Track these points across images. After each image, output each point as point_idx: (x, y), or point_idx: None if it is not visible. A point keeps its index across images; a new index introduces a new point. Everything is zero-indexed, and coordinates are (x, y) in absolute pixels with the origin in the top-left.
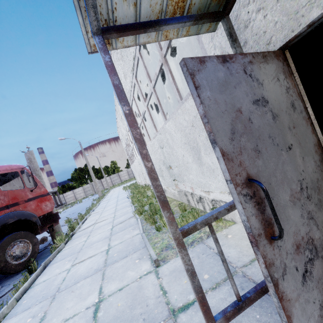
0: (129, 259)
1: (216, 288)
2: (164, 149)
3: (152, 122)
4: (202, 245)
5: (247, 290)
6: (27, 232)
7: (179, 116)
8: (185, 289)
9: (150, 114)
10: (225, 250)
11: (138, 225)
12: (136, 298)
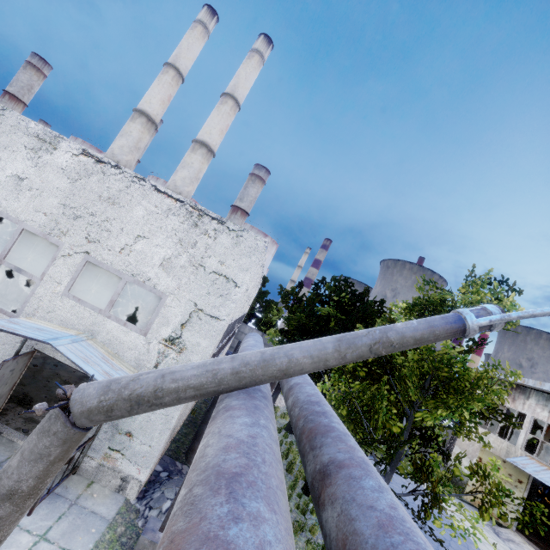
0: None
1: None
2: None
3: None
4: None
5: None
6: None
7: None
8: None
9: None
10: None
11: None
12: None
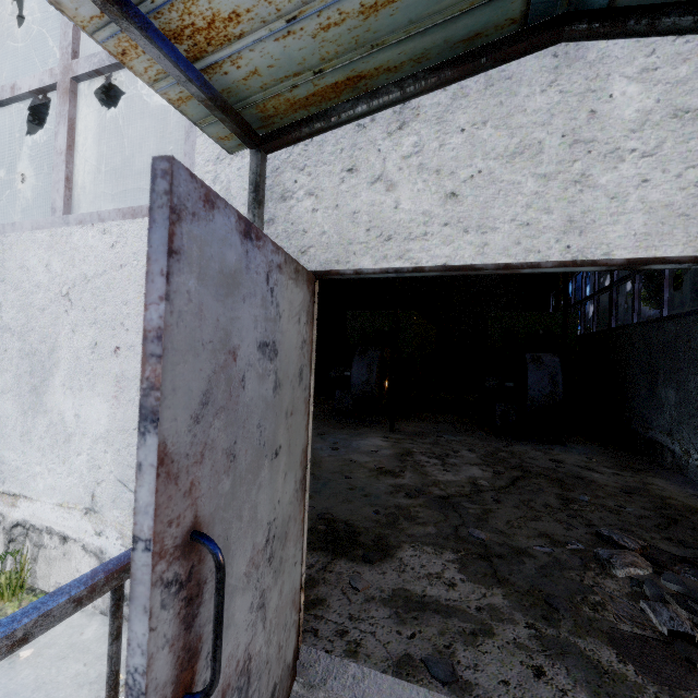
0: None
1: None
2: None
3: None
4: None
5: None
6: None
7: (35, 247)
8: None
9: None
10: None
11: None
12: None
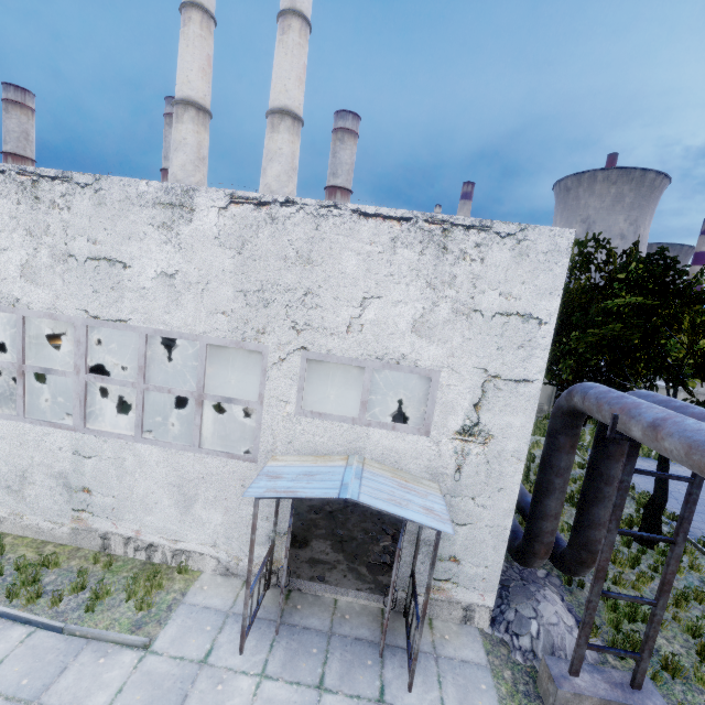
0: (81, 666)
1: (222, 631)
2: (93, 462)
3: (81, 408)
4: (184, 605)
5: (241, 621)
6: None
7: (186, 458)
8: (199, 645)
9: (86, 395)
10: (210, 601)
11: None
12: (154, 680)
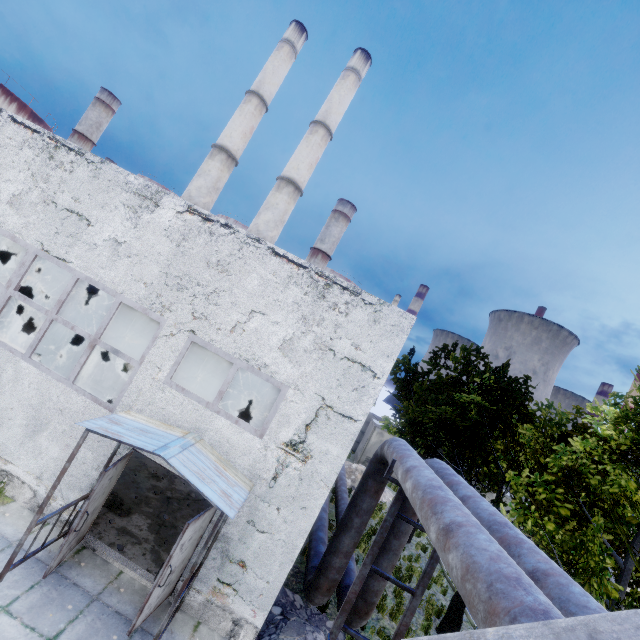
0: None
1: None
2: None
3: None
4: None
5: (19, 555)
6: None
7: (57, 387)
8: None
9: (5, 307)
10: (3, 527)
11: None
12: None
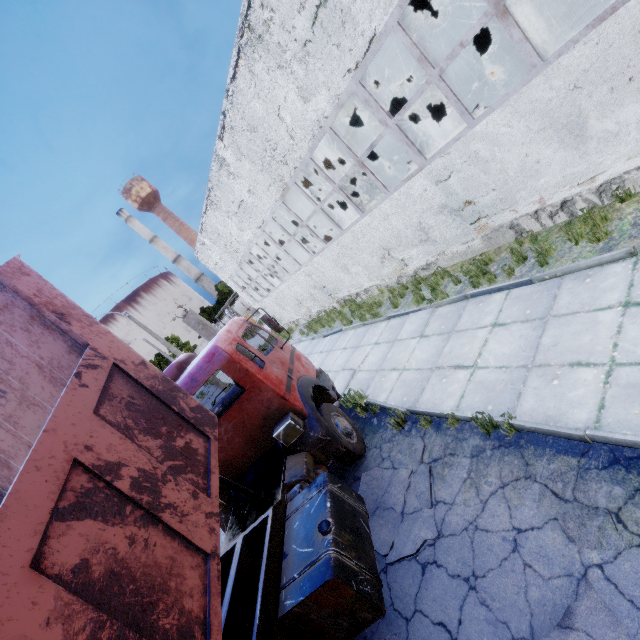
0: (569, 290)
1: None
2: (454, 178)
3: (411, 148)
4: None
5: None
6: (326, 403)
7: (535, 89)
8: None
9: (405, 136)
10: None
11: (477, 298)
12: None
